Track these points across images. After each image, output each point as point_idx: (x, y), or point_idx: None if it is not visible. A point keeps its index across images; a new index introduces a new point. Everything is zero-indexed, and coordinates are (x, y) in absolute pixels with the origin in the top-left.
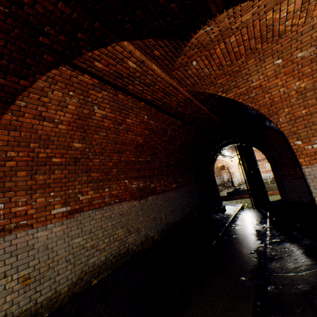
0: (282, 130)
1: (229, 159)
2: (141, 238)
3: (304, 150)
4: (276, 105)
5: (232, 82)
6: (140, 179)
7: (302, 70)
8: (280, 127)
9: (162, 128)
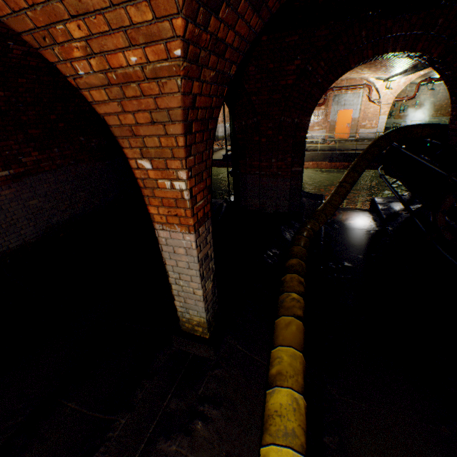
0: (101, 113)
1: None
2: None
3: (159, 189)
4: None
5: None
6: None
7: None
8: (94, 100)
9: None
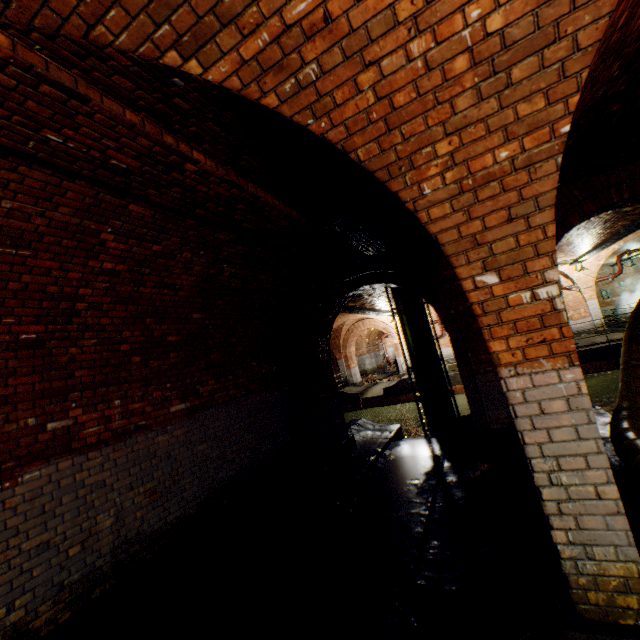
0: (434, 231)
1: (389, 317)
2: None
3: (509, 309)
4: (406, 124)
5: None
6: None
7: None
8: (429, 220)
9: (63, 225)
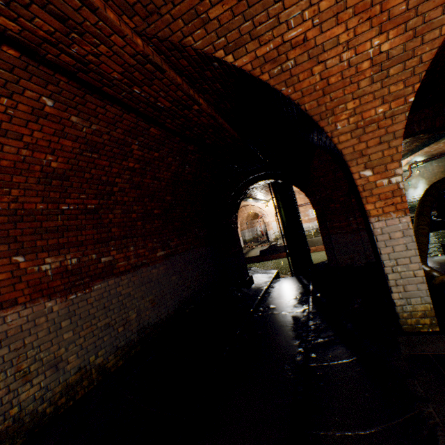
0: (340, 148)
1: (264, 204)
2: (68, 378)
3: (376, 188)
4: (333, 93)
5: (245, 22)
6: (70, 250)
7: (390, 4)
8: (338, 142)
9: (116, 140)
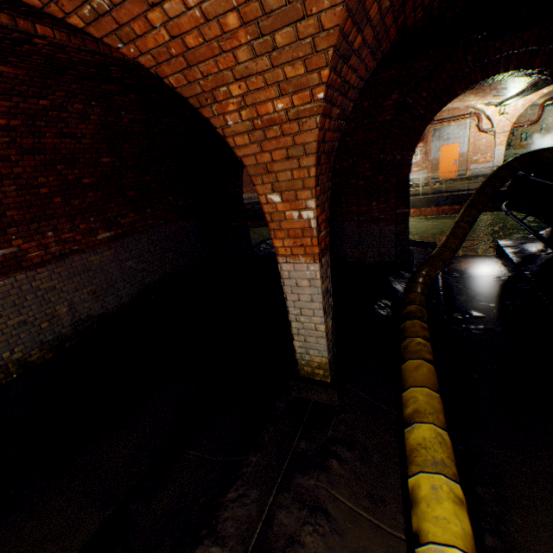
0: (240, 155)
1: None
2: None
3: (286, 221)
4: (202, 64)
5: None
6: None
7: None
8: (235, 146)
9: None
